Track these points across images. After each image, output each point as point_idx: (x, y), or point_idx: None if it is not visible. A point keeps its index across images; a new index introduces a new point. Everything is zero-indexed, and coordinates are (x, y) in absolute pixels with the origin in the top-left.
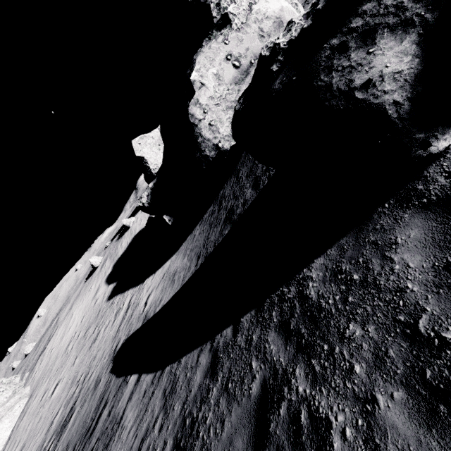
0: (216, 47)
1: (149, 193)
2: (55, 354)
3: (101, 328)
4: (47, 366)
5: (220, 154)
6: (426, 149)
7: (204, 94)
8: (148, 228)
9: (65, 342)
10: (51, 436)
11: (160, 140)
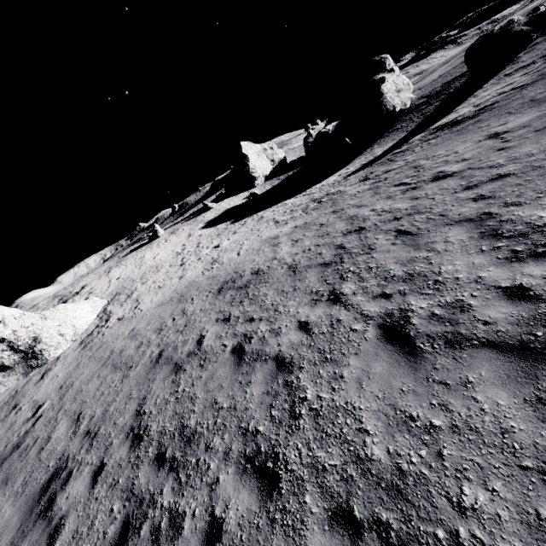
0: (389, 76)
1: (333, 126)
2: (141, 270)
3: (262, 216)
4: (131, 278)
5: (394, 110)
6: (533, 37)
7: (388, 85)
8: (248, 202)
9: (158, 260)
10: (301, 211)
11: (260, 152)
